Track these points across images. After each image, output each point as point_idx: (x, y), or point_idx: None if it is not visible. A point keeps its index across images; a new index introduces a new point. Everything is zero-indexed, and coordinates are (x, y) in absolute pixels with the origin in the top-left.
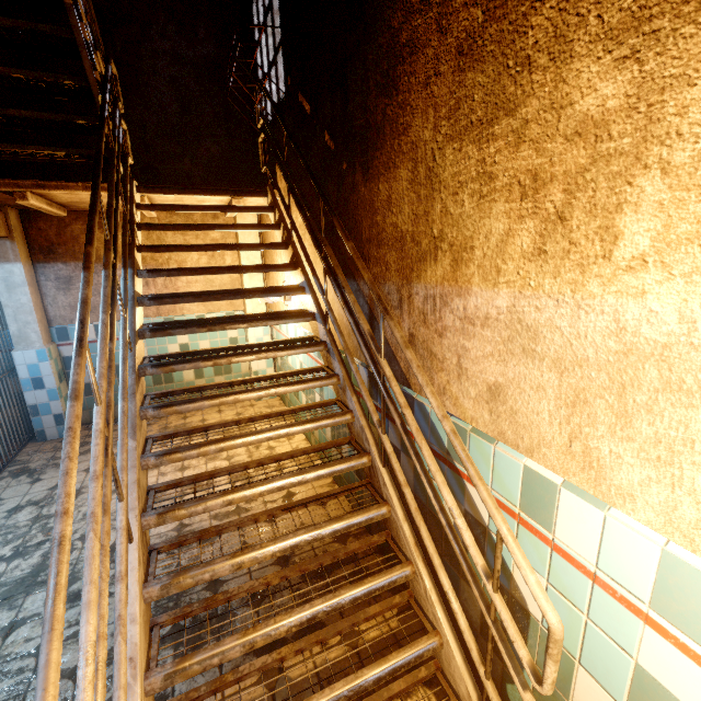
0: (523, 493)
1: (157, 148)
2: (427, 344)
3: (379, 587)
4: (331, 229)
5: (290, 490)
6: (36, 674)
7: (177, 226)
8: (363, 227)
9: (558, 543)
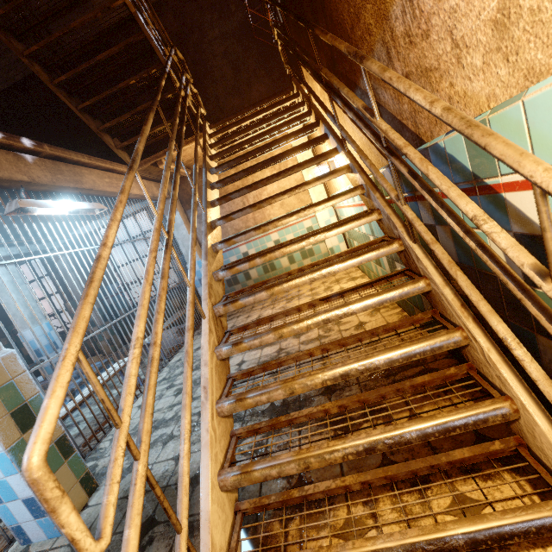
0: None
1: (227, 107)
2: (420, 66)
3: (419, 351)
4: (332, 63)
5: (361, 321)
6: (197, 424)
7: (232, 135)
8: (345, 21)
9: None
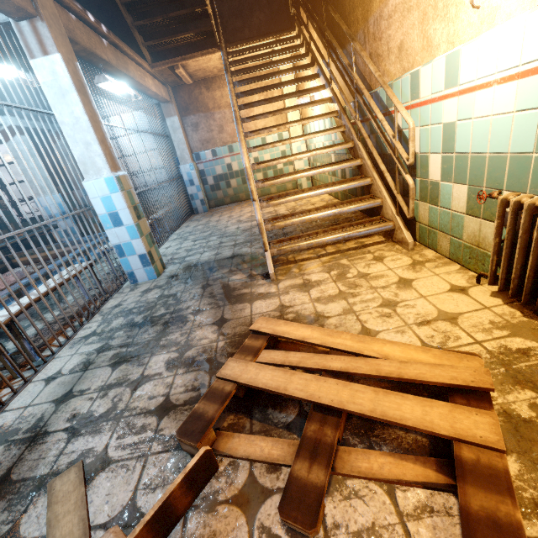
0: (410, 91)
1: (229, 27)
2: (376, 52)
3: (353, 185)
4: (331, 25)
5: None
6: (220, 246)
7: (248, 58)
8: (346, 6)
9: (421, 101)
